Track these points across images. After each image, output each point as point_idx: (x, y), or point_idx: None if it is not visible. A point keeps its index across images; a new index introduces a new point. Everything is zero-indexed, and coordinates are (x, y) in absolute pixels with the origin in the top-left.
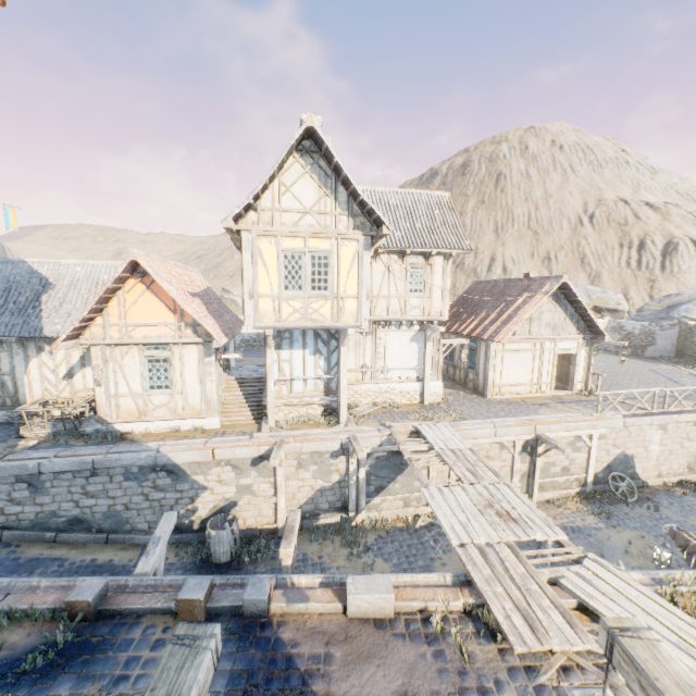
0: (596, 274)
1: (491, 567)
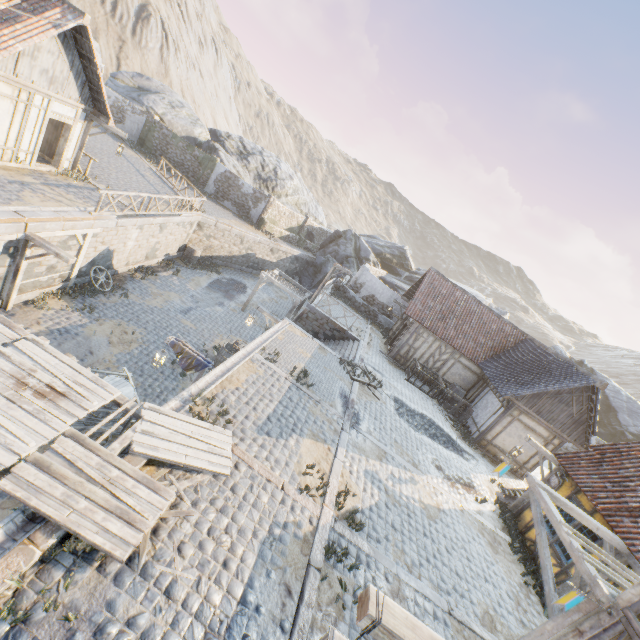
0: None
1: (63, 481)
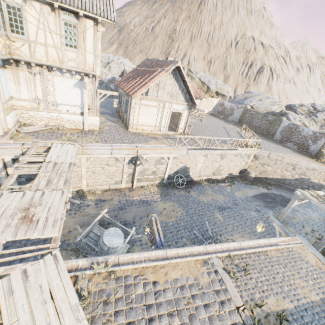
0: (228, 76)
1: None
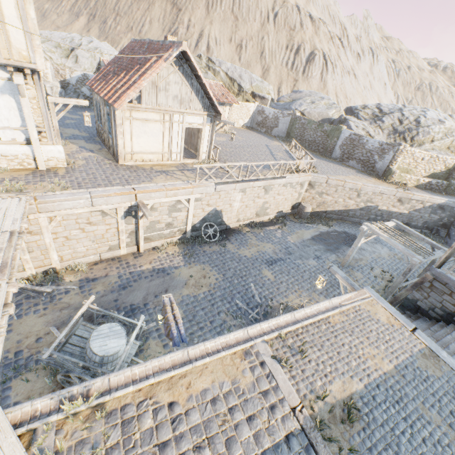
0: (267, 68)
1: None
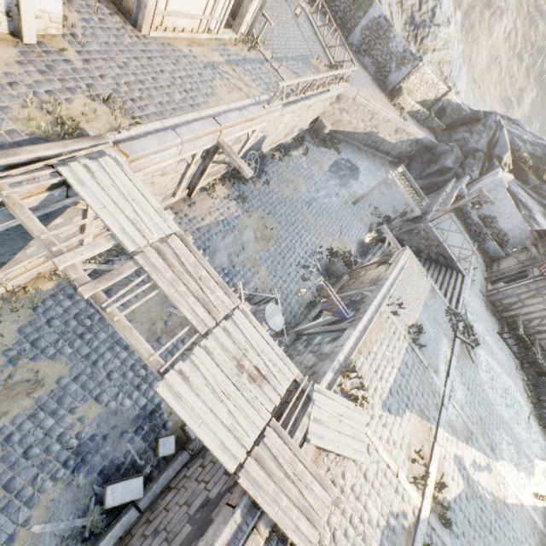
0: None
1: (272, 478)
